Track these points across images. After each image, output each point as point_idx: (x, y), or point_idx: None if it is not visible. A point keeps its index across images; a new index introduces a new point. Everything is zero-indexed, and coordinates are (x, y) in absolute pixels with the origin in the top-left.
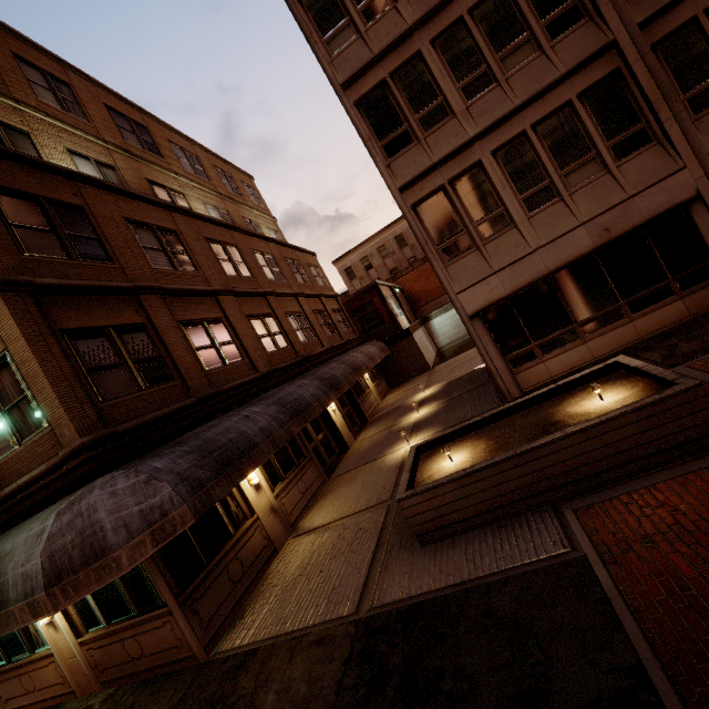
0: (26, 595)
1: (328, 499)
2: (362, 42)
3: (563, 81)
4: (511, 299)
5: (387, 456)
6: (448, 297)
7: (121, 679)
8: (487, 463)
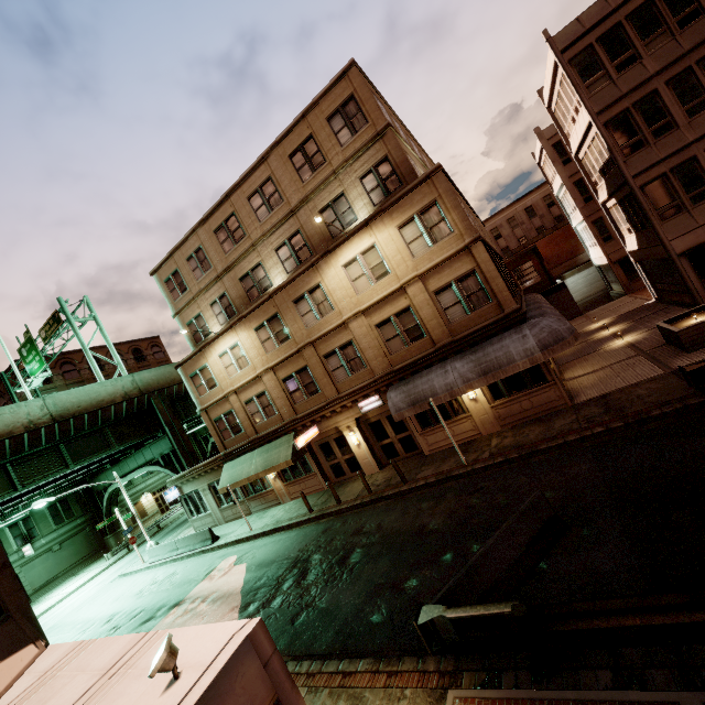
0: (527, 356)
1: (573, 368)
2: (614, 86)
3: None
4: None
5: (606, 348)
6: (576, 260)
7: (514, 422)
8: None
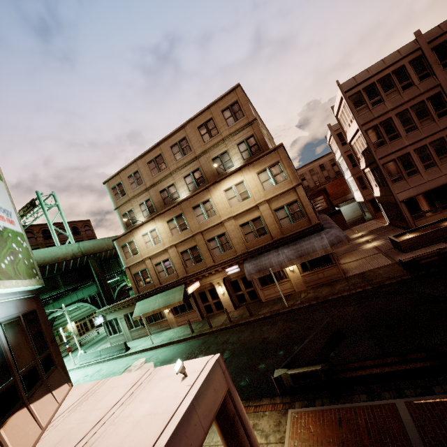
0: (323, 249)
1: (345, 258)
2: (370, 112)
3: (441, 131)
4: (415, 197)
5: (362, 248)
6: (346, 197)
7: (314, 285)
8: (426, 232)
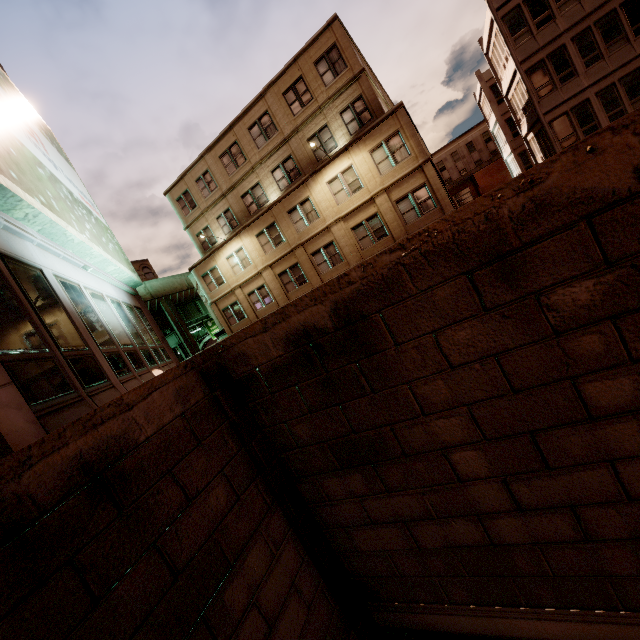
0: None
1: None
2: (534, 40)
3: (637, 57)
4: None
5: None
6: None
7: None
8: None
